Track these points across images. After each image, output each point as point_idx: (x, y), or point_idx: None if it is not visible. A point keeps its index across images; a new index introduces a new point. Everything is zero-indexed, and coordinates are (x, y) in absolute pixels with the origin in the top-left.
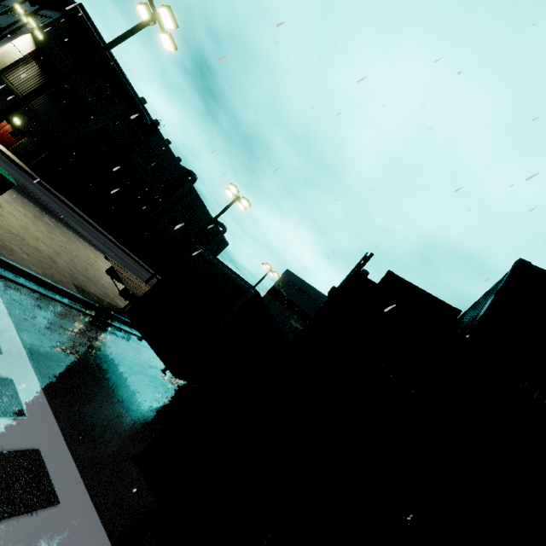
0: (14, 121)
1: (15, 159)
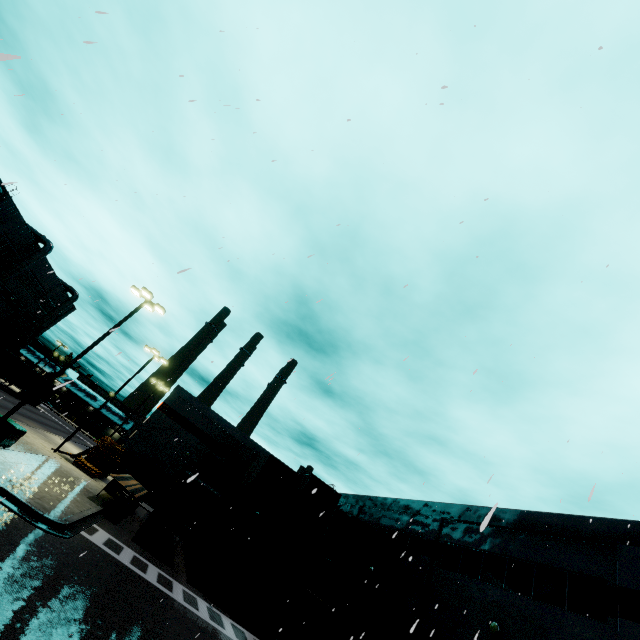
0: None
1: None
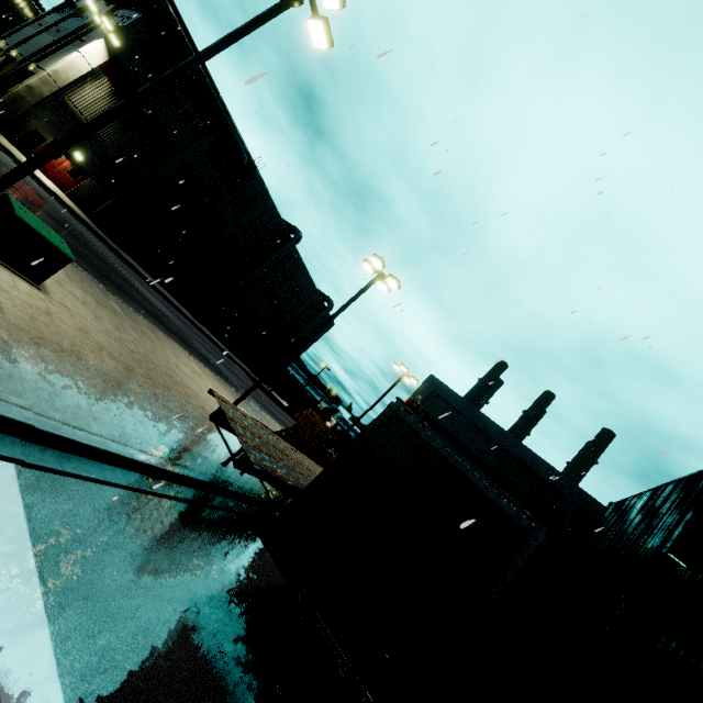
0: (74, 156)
1: (73, 206)
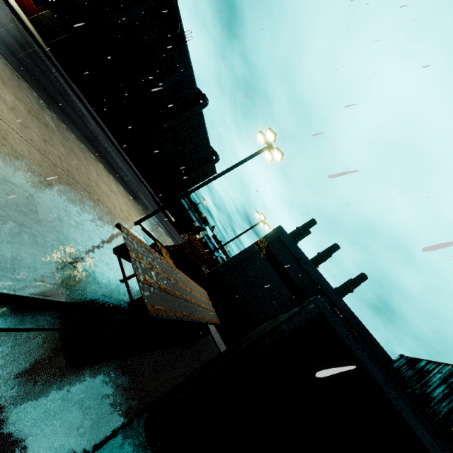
0: None
1: (33, 30)
